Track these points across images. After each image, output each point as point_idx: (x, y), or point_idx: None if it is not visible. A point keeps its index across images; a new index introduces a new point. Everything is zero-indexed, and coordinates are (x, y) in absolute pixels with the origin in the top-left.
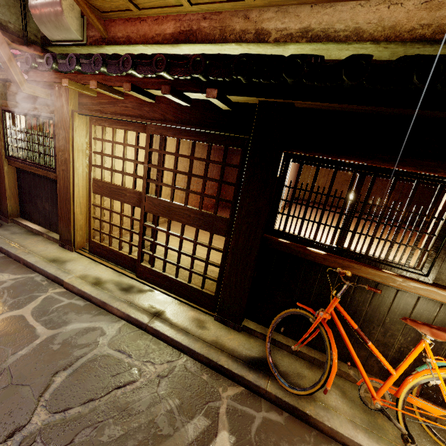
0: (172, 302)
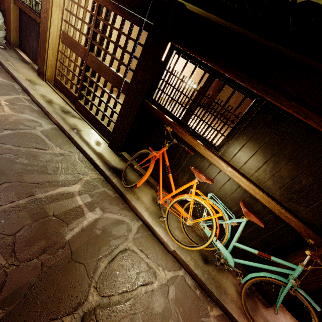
0: (89, 128)
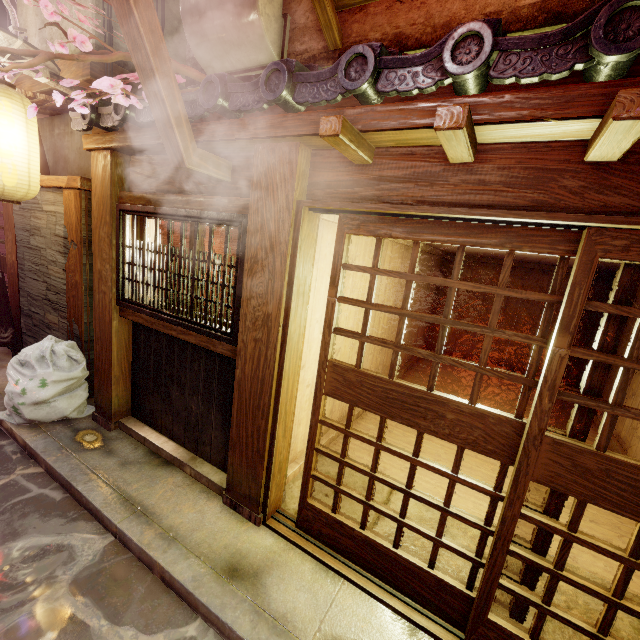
0: None
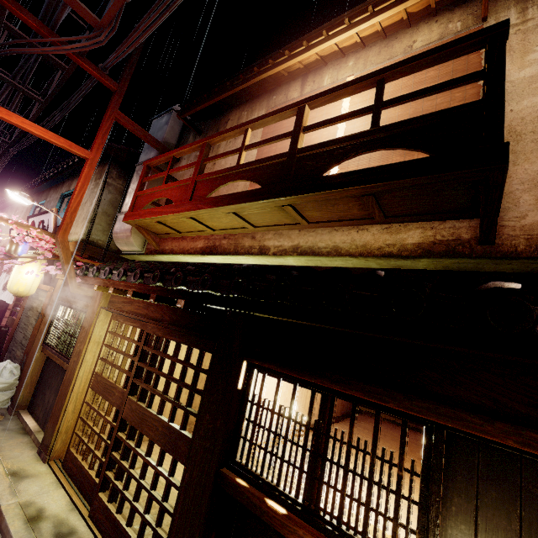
0: None
